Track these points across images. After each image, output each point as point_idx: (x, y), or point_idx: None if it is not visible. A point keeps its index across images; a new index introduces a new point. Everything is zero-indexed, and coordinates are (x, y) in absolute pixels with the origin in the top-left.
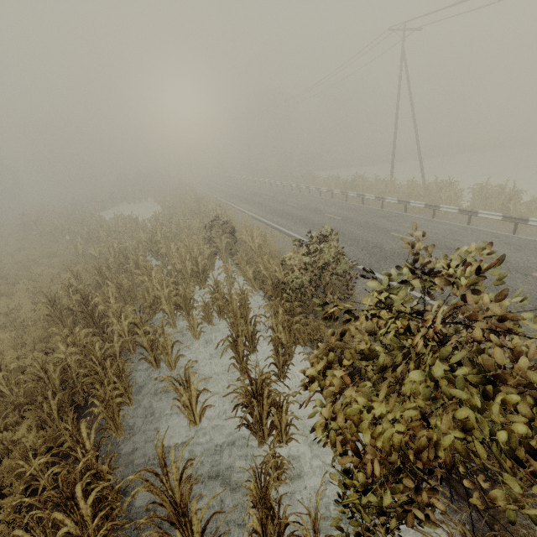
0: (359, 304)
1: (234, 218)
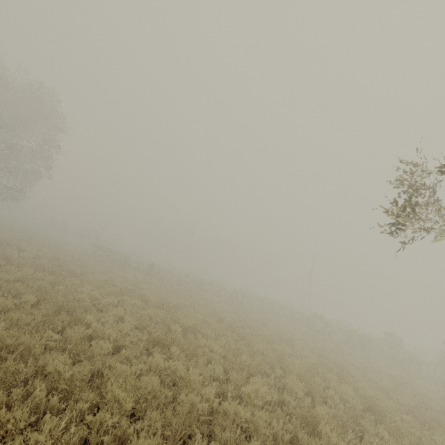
0: None
1: None
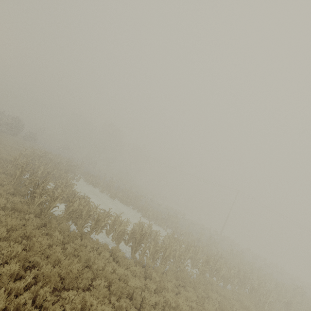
0: None
1: None
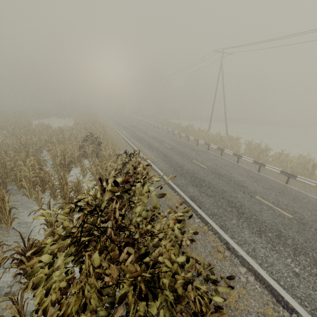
0: (151, 200)
1: (111, 137)
